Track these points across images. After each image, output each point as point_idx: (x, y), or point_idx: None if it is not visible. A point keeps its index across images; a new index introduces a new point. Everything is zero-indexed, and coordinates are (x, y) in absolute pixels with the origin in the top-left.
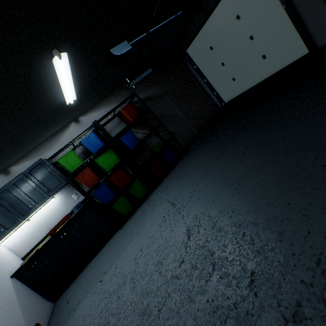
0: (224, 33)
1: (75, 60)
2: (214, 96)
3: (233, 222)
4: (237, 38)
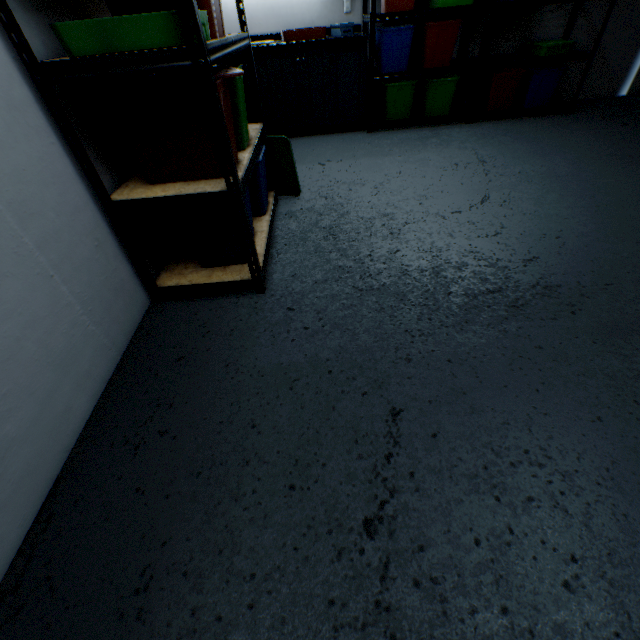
0: None
1: None
2: None
3: (555, 225)
4: None
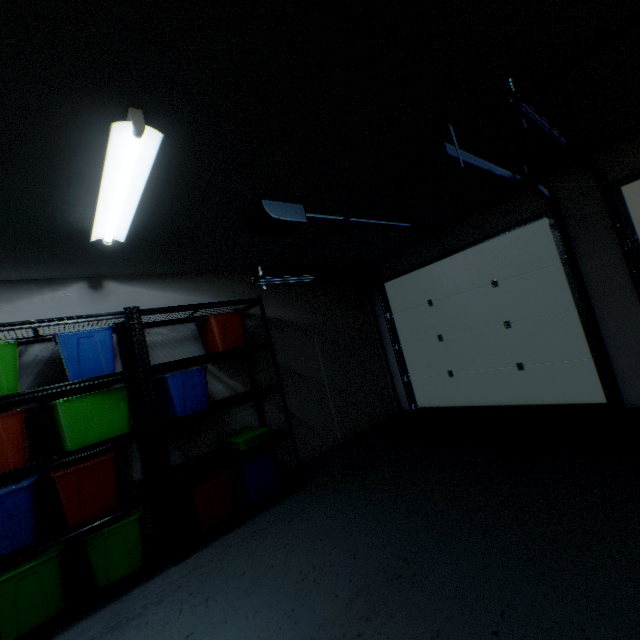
0: (463, 292)
1: (177, 167)
2: (402, 382)
3: None
4: (482, 311)
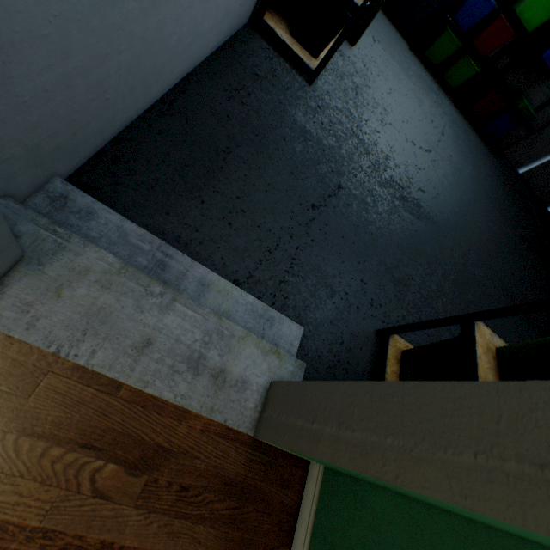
0: None
1: None
2: None
3: (441, 189)
4: None
